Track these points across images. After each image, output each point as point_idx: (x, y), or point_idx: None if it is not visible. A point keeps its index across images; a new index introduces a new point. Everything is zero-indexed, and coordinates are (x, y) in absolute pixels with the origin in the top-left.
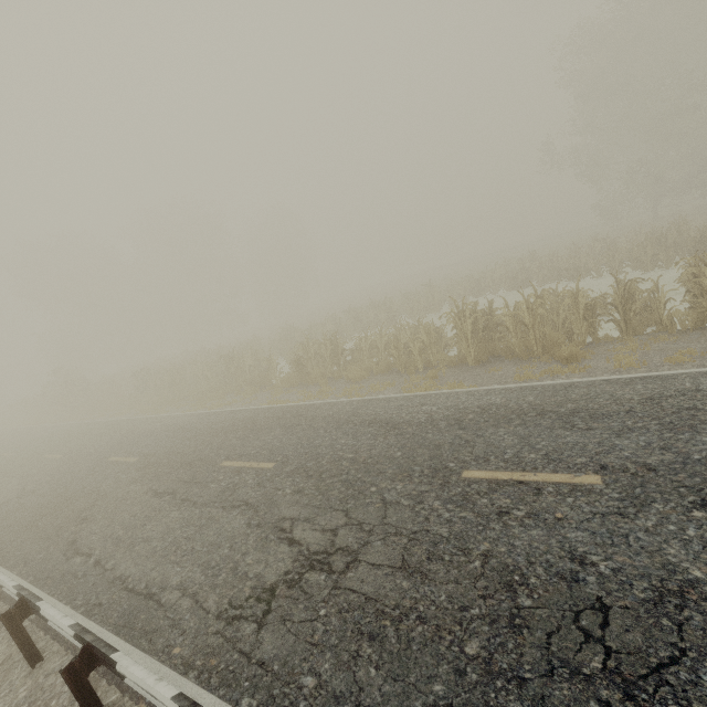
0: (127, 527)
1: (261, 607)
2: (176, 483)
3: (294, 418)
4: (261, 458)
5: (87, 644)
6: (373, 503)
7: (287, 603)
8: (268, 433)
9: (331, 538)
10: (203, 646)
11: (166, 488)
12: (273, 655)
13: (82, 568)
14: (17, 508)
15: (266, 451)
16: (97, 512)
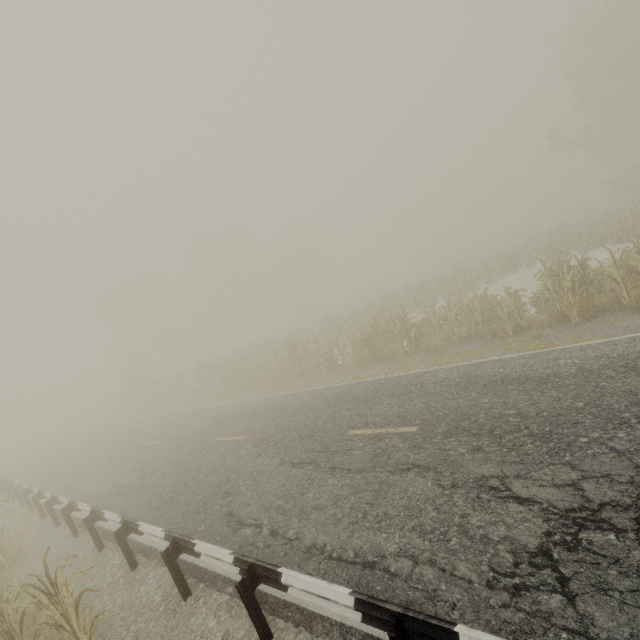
0: (283, 497)
1: (546, 573)
2: (309, 453)
3: (397, 387)
4: (394, 424)
5: (398, 615)
6: (601, 453)
7: (586, 569)
8: (380, 402)
9: (578, 493)
10: (500, 623)
11: (301, 459)
12: (628, 635)
13: (258, 538)
14: (146, 487)
15: (394, 417)
16: (237, 485)
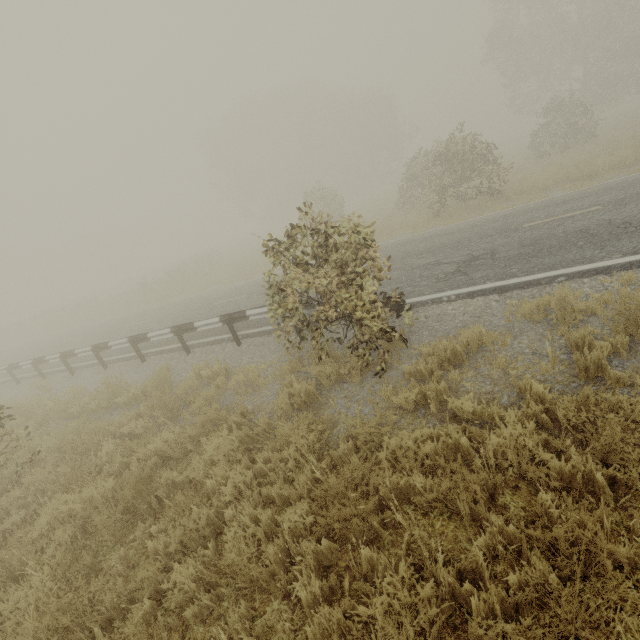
0: None
1: None
2: None
3: None
4: None
5: None
6: None
7: None
8: None
9: None
10: None
11: None
12: None
13: None
14: None
15: None
16: None
